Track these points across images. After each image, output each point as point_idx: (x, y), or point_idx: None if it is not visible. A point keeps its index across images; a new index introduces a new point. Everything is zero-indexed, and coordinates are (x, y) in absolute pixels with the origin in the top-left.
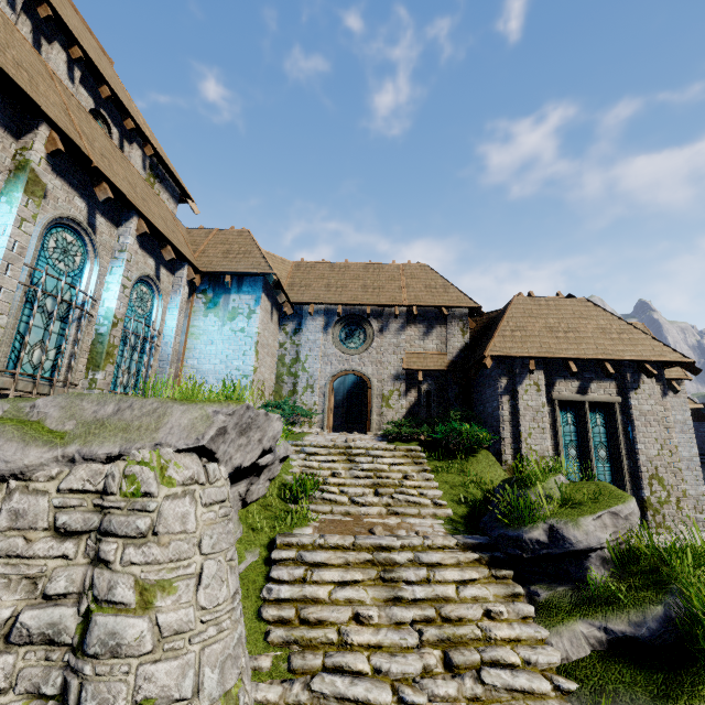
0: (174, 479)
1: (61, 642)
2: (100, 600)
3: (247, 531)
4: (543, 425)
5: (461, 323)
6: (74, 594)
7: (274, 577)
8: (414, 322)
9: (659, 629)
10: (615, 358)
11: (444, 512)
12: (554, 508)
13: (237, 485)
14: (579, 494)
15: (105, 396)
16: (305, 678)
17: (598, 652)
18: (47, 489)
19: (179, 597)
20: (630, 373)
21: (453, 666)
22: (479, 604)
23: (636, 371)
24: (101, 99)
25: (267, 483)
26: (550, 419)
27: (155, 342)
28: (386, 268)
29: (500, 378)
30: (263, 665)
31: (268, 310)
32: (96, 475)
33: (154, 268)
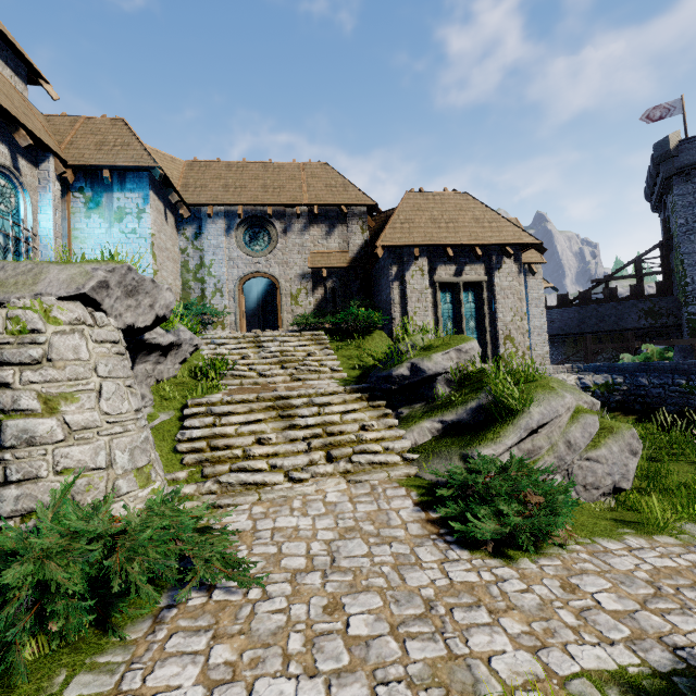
0: (60, 319)
1: None
2: (8, 411)
3: (160, 401)
4: (426, 305)
5: (360, 221)
6: None
7: (187, 426)
8: (317, 222)
9: (474, 413)
10: (483, 243)
11: (340, 375)
12: (416, 351)
13: (143, 363)
14: (438, 342)
15: None
16: (215, 478)
17: (436, 436)
18: None
19: (82, 405)
20: (495, 256)
21: (332, 458)
22: (358, 423)
23: (500, 254)
24: None
25: (176, 365)
26: (432, 299)
27: (31, 243)
28: (286, 167)
29: (391, 267)
30: (180, 476)
31: (160, 210)
32: None
33: (9, 157)
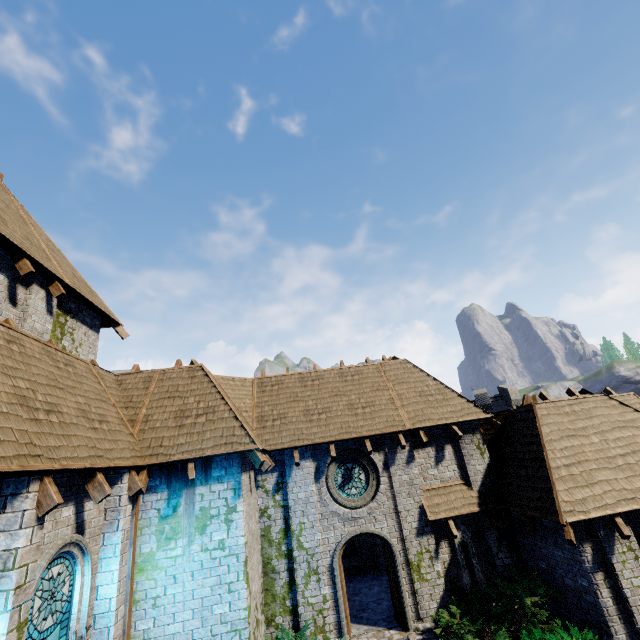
0: None
1: None
2: None
3: None
4: None
5: (474, 438)
6: None
7: None
8: (421, 445)
9: None
10: None
11: None
12: None
13: None
14: None
15: None
16: None
17: None
18: None
19: None
20: None
21: None
22: None
23: None
24: None
25: None
26: None
27: None
28: (364, 371)
29: (582, 545)
30: None
31: (247, 486)
32: None
33: (73, 514)
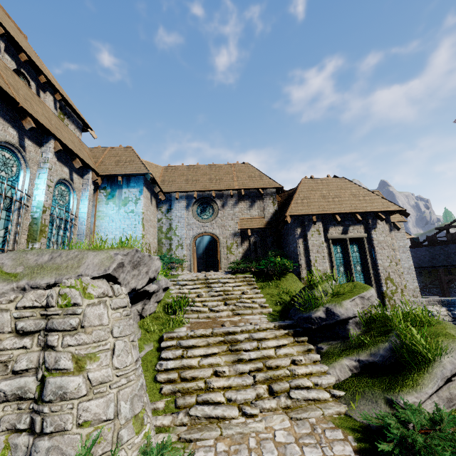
0: (92, 294)
1: (27, 398)
2: (50, 369)
3: (144, 333)
4: (323, 255)
5: (271, 198)
6: (33, 369)
7: (163, 357)
8: (243, 199)
9: (386, 356)
10: (361, 211)
11: (267, 310)
12: (328, 298)
13: (135, 305)
14: (343, 289)
15: (42, 250)
16: (186, 409)
17: (355, 374)
18: (9, 308)
19: (101, 362)
20: (371, 219)
21: (274, 392)
22: (288, 357)
23: (374, 218)
24: (21, 62)
25: (155, 304)
26: (327, 250)
27: (74, 222)
28: (223, 167)
29: (296, 228)
30: (159, 406)
31: (148, 197)
32: (40, 297)
33: (69, 174)
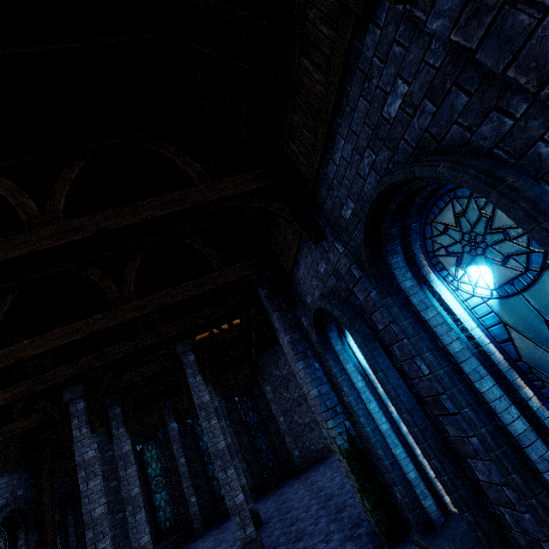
0: None
1: None
2: None
3: None
4: None
5: None
6: None
7: None
8: None
9: None
10: None
11: None
12: None
13: None
14: None
15: None
16: None
17: None
18: None
19: None
20: None
21: None
22: None
23: None
24: None
25: None
26: None
27: None
28: None
29: None
30: None
31: None
32: None
33: None
